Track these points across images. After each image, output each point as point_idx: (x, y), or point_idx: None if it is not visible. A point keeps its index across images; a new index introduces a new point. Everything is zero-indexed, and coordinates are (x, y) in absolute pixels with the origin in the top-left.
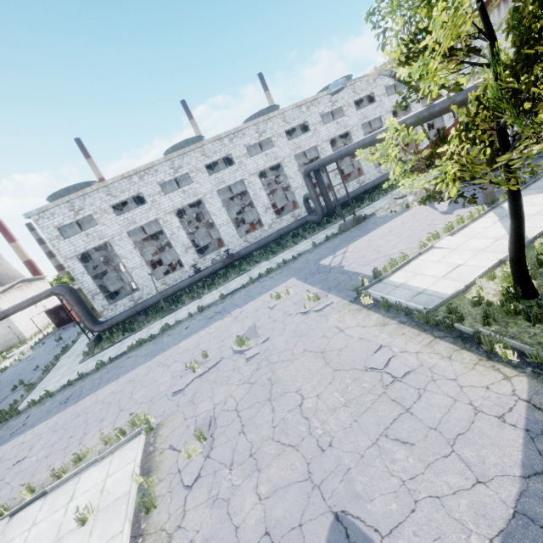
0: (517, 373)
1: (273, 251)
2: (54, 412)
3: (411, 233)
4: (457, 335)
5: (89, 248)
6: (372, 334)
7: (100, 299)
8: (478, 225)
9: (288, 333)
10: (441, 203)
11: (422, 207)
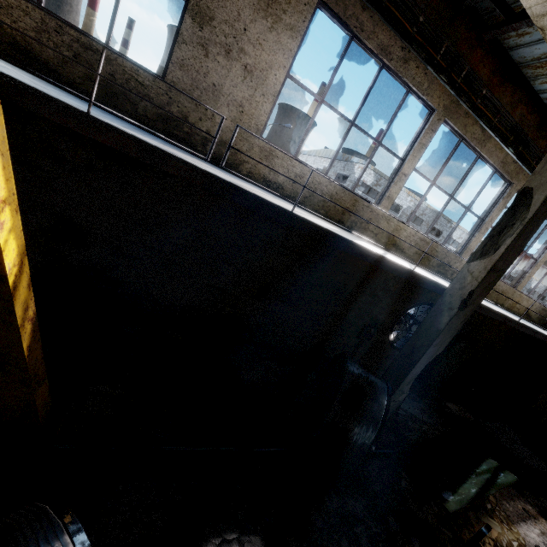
0: None
1: None
2: None
3: None
4: None
5: None
6: None
7: None
8: None
9: None
10: None
11: None
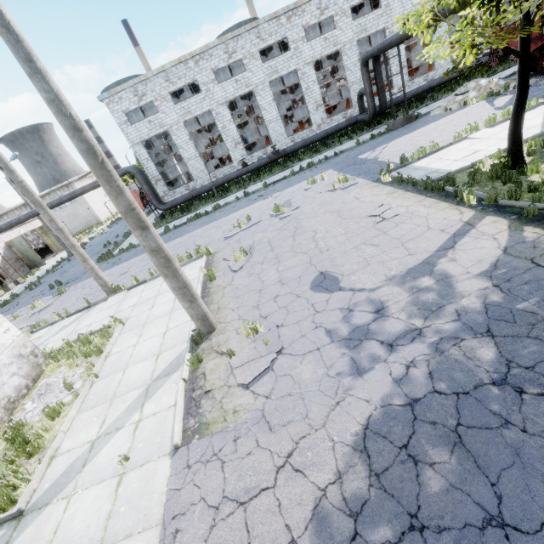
0: (470, 210)
1: (317, 150)
2: (139, 254)
3: (454, 128)
4: (444, 194)
5: (152, 135)
6: (380, 199)
7: (162, 185)
8: None
9: (315, 203)
10: (502, 99)
11: (480, 104)
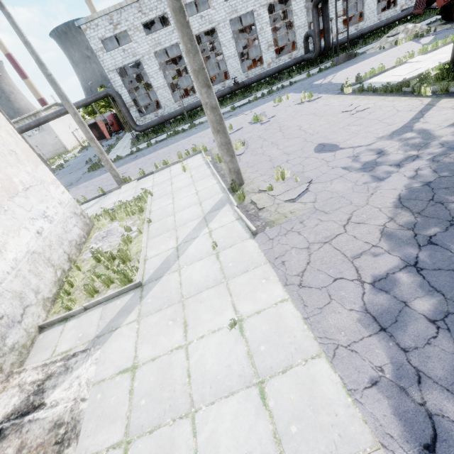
0: (427, 98)
1: (271, 83)
2: (130, 161)
3: (392, 59)
4: (402, 93)
5: (125, 63)
6: (347, 102)
7: (134, 111)
8: (447, 47)
9: (289, 112)
10: (426, 39)
11: (408, 43)
